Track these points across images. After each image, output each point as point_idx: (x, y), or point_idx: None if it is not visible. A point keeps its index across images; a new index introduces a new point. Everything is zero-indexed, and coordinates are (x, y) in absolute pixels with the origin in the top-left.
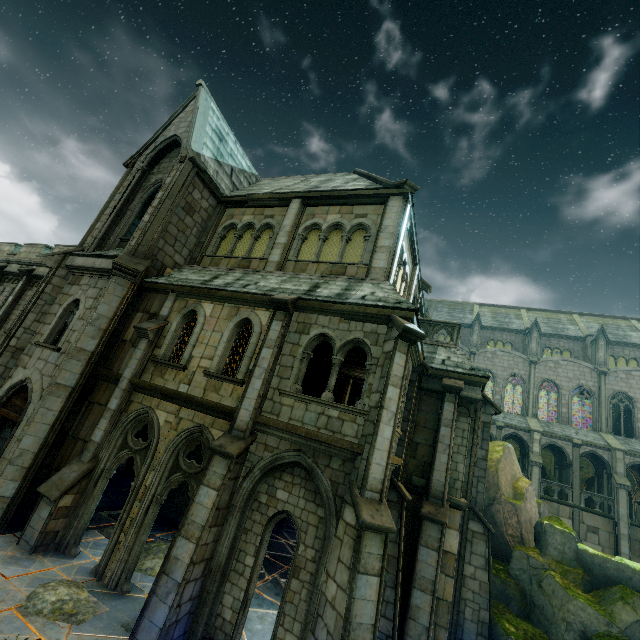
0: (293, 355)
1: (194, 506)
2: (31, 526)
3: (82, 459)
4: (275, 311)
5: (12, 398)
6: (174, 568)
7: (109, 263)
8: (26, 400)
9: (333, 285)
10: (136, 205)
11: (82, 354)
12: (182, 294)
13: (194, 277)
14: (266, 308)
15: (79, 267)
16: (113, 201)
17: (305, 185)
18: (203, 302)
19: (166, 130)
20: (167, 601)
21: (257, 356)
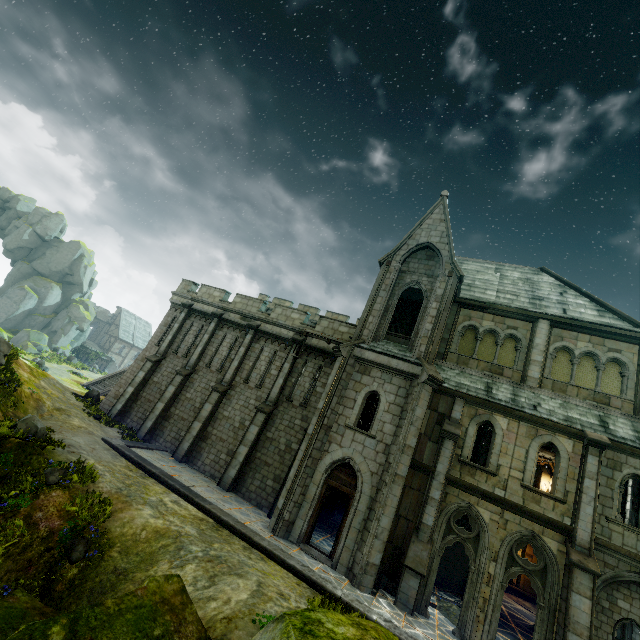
0: (610, 488)
1: (572, 609)
2: (403, 592)
3: (420, 538)
4: (588, 446)
5: (334, 471)
6: None
7: (408, 366)
8: (351, 476)
9: (618, 422)
10: (394, 301)
11: (409, 450)
12: (470, 402)
13: (467, 382)
14: (567, 436)
15: (371, 361)
16: (379, 297)
17: (518, 288)
18: (495, 414)
19: (415, 234)
20: None
21: (582, 484)
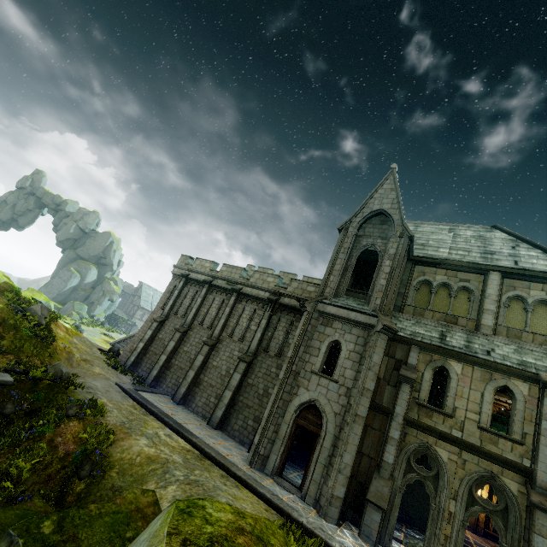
0: None
1: None
2: (366, 525)
3: (381, 475)
4: (544, 389)
5: (302, 411)
6: None
7: (365, 318)
8: (317, 416)
9: None
10: (353, 262)
11: (368, 393)
12: (425, 349)
13: (422, 331)
14: (522, 380)
15: (333, 314)
16: (339, 259)
17: (470, 245)
18: (449, 360)
19: (369, 203)
20: None
21: (539, 426)
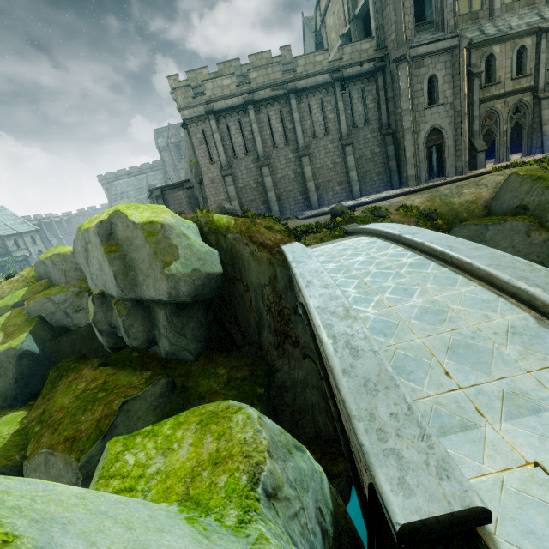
0: (548, 53)
1: (543, 117)
2: (479, 163)
3: (475, 139)
4: (542, 35)
5: (427, 138)
6: (546, 133)
7: (449, 43)
8: (437, 134)
9: (545, 12)
10: None
11: (466, 97)
12: (479, 47)
13: (469, 35)
14: (529, 36)
15: (424, 54)
16: None
17: None
18: (493, 47)
19: None
20: (548, 140)
21: (540, 59)
